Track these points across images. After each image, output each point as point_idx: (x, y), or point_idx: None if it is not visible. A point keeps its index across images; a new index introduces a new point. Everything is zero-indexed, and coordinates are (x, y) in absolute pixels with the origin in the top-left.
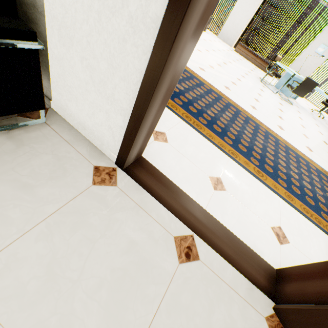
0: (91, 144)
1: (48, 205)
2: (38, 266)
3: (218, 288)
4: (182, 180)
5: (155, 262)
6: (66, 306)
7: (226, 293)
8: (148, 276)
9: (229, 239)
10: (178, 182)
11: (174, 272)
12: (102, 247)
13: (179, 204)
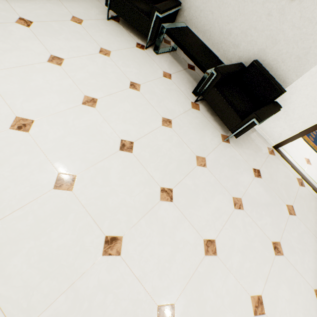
0: (262, 137)
1: (262, 159)
2: (267, 175)
3: (311, 197)
4: (294, 157)
5: (292, 183)
6: (277, 186)
7: (314, 199)
8: (292, 186)
9: (314, 184)
10: (293, 158)
11: (298, 188)
12: (278, 174)
13: (295, 167)
